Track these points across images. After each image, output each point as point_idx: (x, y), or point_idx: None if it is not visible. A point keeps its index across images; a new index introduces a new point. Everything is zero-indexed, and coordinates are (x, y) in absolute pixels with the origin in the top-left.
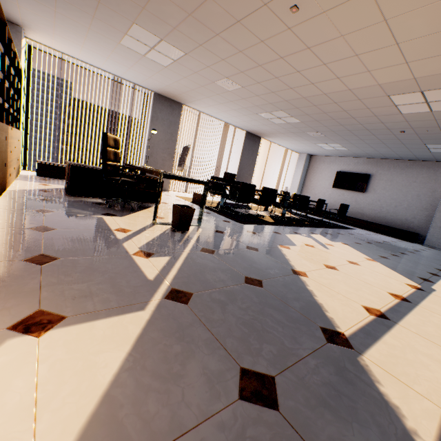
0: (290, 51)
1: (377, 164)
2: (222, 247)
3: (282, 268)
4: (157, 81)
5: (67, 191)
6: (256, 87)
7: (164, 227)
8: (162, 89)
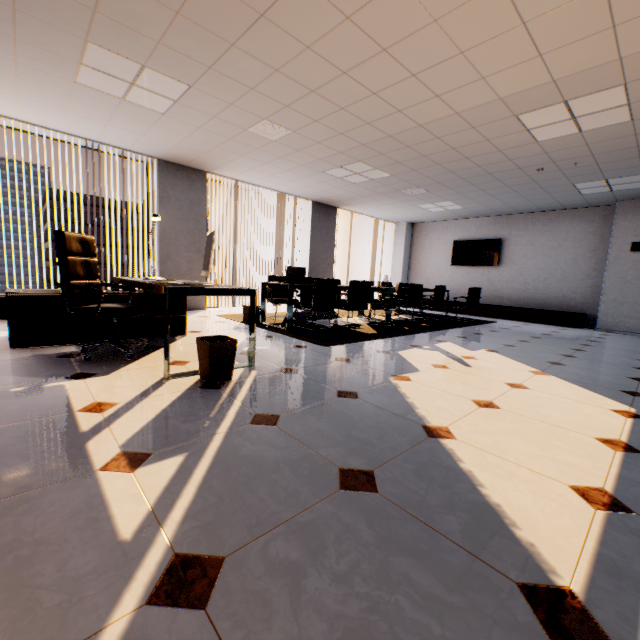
0: (356, 59)
1: (508, 223)
2: (293, 403)
3: (405, 428)
4: (157, 140)
5: (10, 342)
6: (314, 128)
7: (185, 381)
8: (170, 153)
